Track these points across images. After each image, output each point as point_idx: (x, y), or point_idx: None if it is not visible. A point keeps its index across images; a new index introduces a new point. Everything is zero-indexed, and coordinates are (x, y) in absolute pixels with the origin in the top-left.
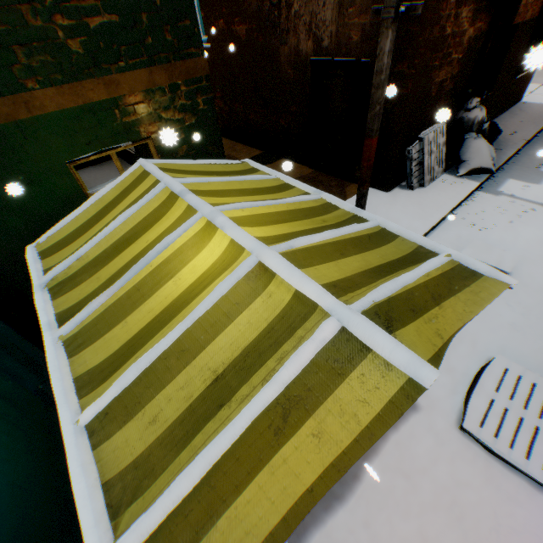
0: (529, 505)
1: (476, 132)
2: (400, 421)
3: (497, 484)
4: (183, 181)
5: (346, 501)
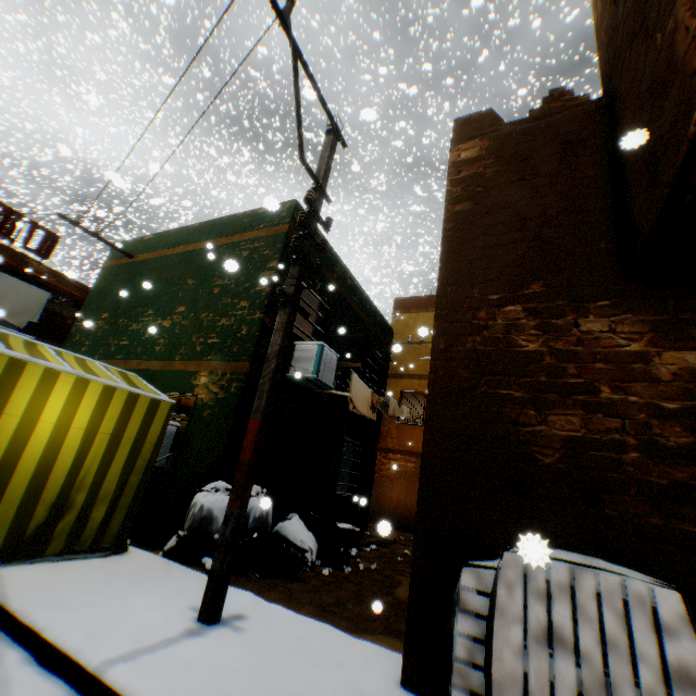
0: None
1: None
2: None
3: None
4: (97, 363)
5: None
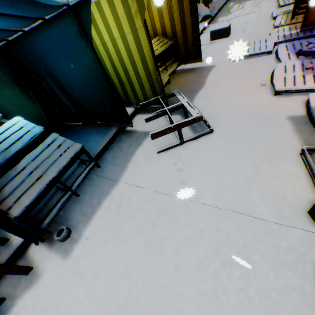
0: (260, 60)
1: (198, 4)
2: (211, 69)
3: (249, 62)
4: None
5: (203, 88)
